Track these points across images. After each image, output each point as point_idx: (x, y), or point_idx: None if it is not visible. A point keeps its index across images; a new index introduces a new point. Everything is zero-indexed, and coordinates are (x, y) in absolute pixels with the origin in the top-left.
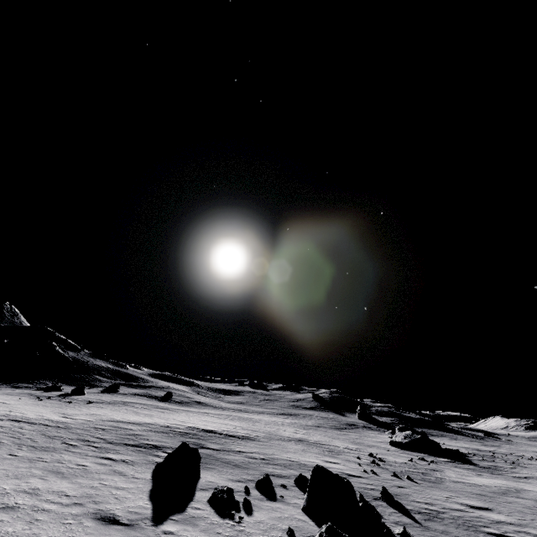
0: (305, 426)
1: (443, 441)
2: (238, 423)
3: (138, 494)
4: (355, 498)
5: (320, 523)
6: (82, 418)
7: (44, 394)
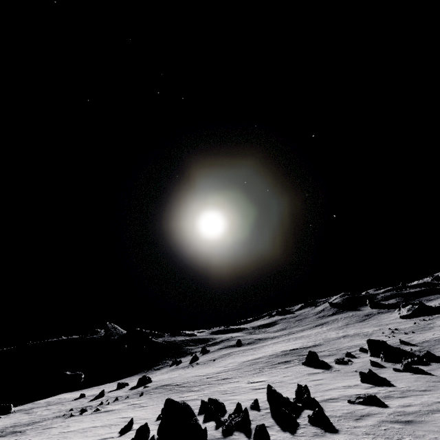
0: (339, 328)
1: (439, 302)
2: (300, 341)
3: (312, 369)
4: (388, 345)
5: (379, 357)
6: (232, 365)
7: (183, 366)
